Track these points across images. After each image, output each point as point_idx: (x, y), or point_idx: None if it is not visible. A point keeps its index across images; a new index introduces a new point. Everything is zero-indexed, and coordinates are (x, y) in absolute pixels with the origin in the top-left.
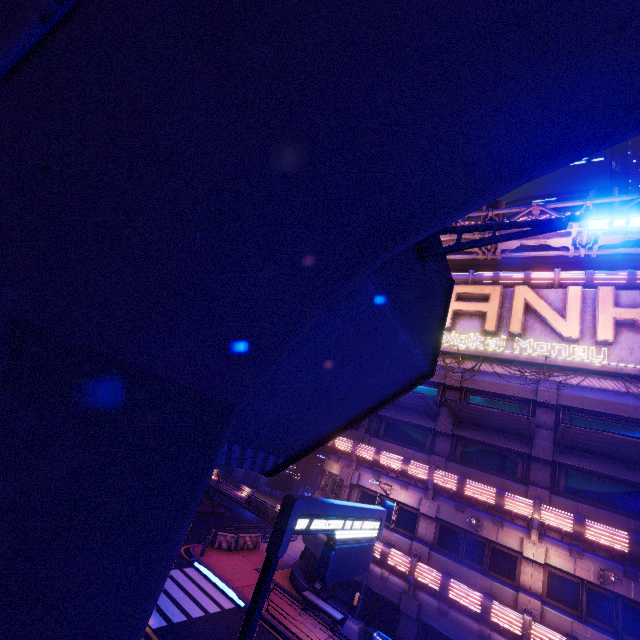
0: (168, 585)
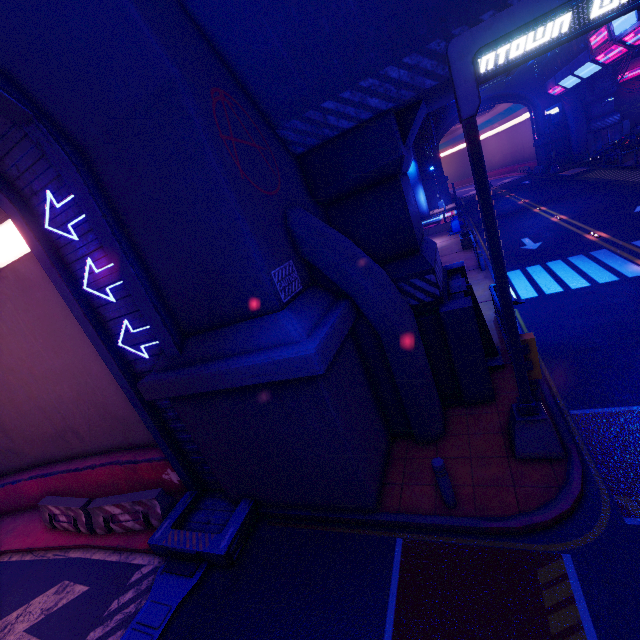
0: None
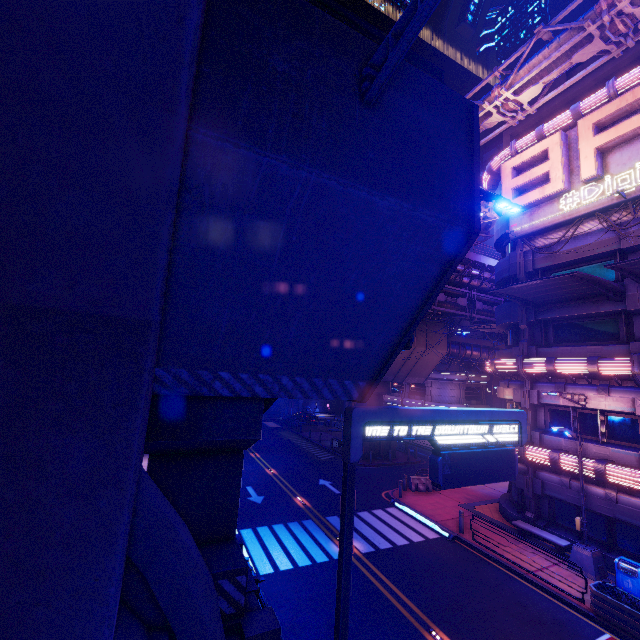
0: (373, 521)
